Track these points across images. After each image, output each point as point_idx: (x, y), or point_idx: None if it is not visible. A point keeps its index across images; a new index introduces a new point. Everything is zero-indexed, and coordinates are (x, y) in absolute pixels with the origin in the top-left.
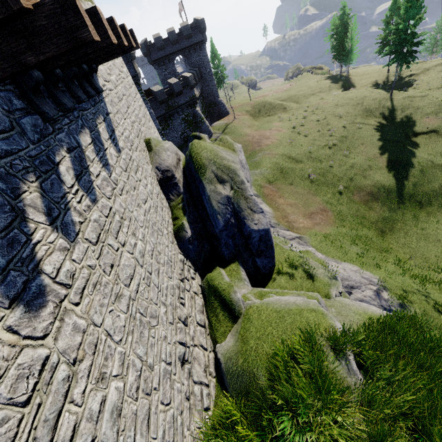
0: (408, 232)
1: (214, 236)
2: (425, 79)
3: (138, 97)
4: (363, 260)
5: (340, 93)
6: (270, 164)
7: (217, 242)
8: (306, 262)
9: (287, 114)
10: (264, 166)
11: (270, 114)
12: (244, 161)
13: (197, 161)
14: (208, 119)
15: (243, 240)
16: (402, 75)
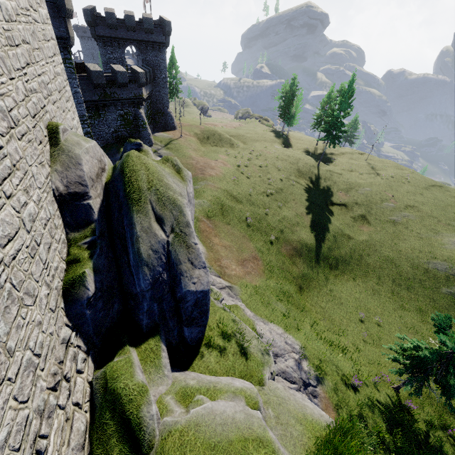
0: (320, 291)
1: (132, 294)
2: (340, 160)
3: (57, 60)
4: (286, 320)
5: (281, 148)
6: (211, 196)
7: (134, 303)
8: (240, 329)
9: (234, 151)
10: (205, 198)
11: (218, 145)
12: (192, 195)
13: (131, 183)
14: (152, 126)
15: (173, 303)
16: (326, 151)
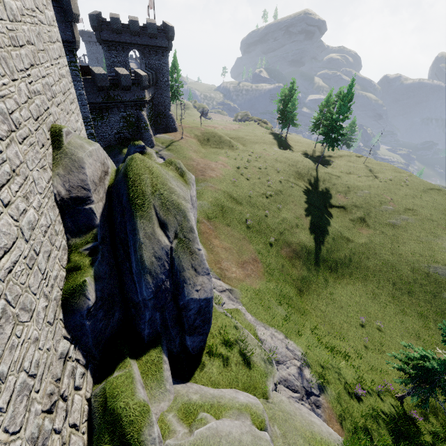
0: (320, 294)
1: (133, 303)
2: (339, 163)
3: (62, 62)
4: (287, 325)
5: (280, 151)
6: (211, 198)
7: (136, 311)
8: (242, 336)
9: (234, 153)
10: (205, 199)
11: (218, 147)
12: (195, 198)
13: (135, 187)
14: (153, 128)
15: (175, 311)
16: (324, 154)
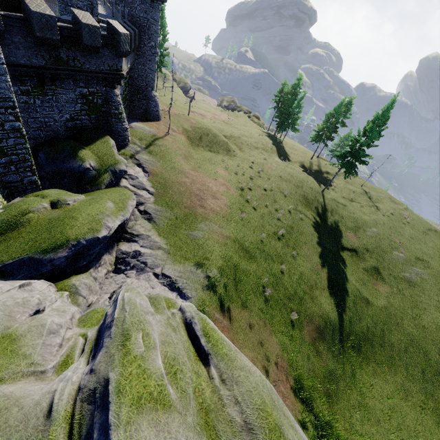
0: (350, 398)
1: None
2: (338, 183)
3: None
4: None
5: (282, 163)
6: (221, 258)
7: None
8: None
9: (232, 161)
10: (214, 264)
11: (212, 150)
12: None
13: None
14: (127, 111)
15: None
16: (322, 169)
